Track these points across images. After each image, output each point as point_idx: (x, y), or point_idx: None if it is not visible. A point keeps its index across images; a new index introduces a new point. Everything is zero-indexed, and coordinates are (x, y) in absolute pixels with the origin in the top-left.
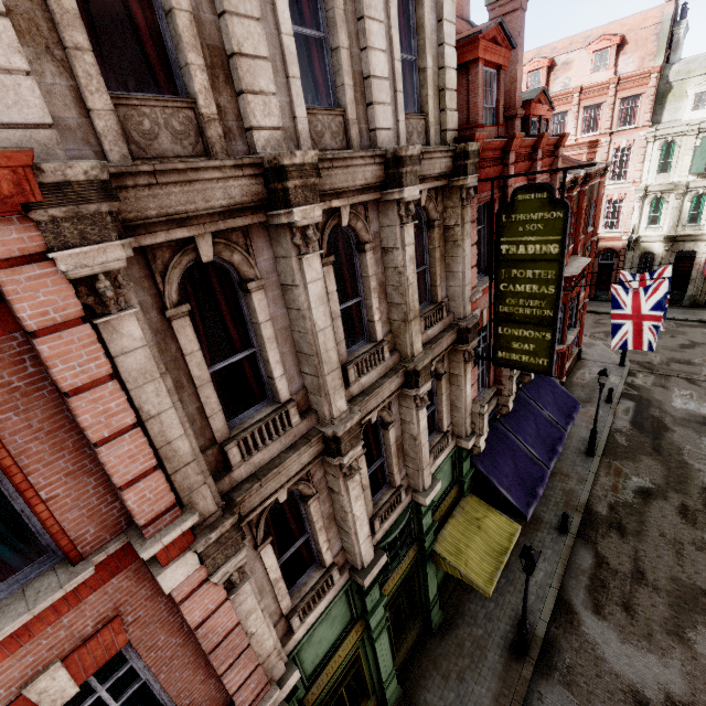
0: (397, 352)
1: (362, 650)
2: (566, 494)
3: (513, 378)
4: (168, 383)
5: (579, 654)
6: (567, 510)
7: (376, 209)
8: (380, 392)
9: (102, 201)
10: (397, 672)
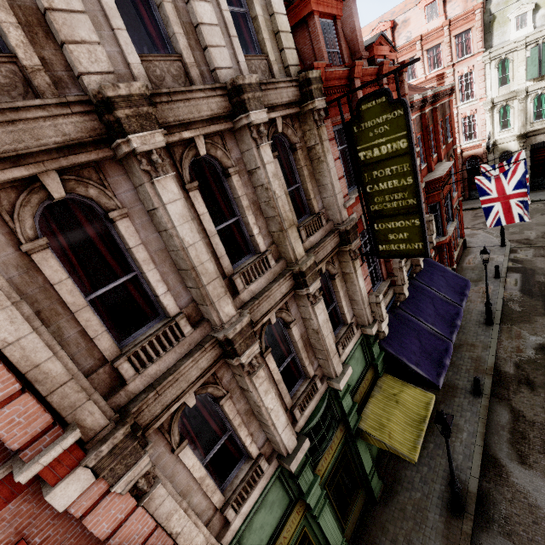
0: (282, 259)
1: (308, 528)
2: (474, 361)
3: (402, 269)
4: (25, 310)
5: (513, 504)
6: (478, 374)
7: (234, 138)
8: (270, 295)
9: None
10: (349, 542)
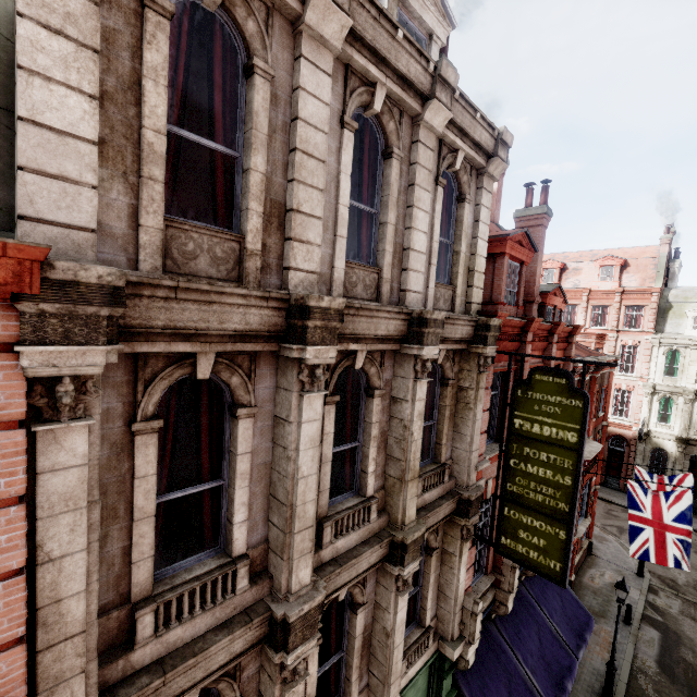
0: (386, 514)
1: None
2: None
3: (515, 570)
4: (94, 514)
5: None
6: None
7: (393, 358)
8: (356, 563)
9: (104, 305)
10: None
